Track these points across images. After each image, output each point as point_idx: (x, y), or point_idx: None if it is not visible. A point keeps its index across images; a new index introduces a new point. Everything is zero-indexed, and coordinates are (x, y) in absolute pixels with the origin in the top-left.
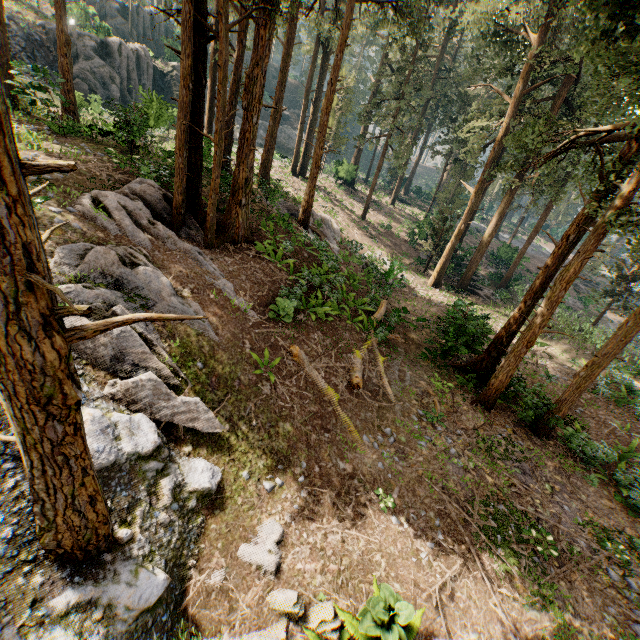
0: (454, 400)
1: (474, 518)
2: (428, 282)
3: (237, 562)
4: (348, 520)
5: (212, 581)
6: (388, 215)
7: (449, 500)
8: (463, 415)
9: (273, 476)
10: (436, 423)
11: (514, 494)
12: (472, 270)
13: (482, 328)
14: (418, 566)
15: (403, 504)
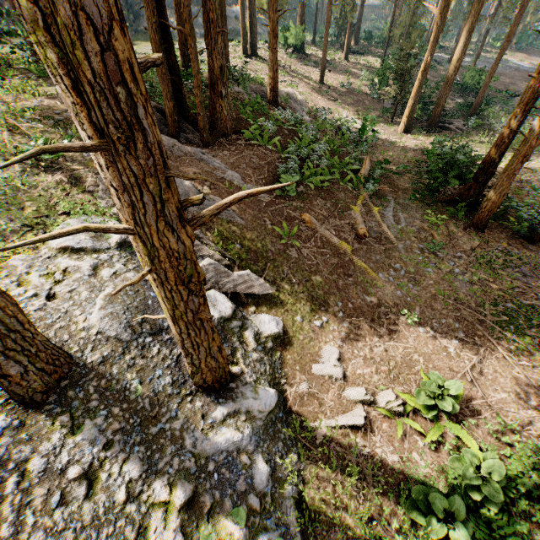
0: (448, 230)
1: (487, 317)
2: (398, 130)
3: (313, 376)
4: (385, 336)
5: (301, 390)
6: (344, 72)
7: (463, 308)
8: (459, 240)
9: (319, 316)
10: (437, 252)
11: (518, 293)
12: (441, 105)
13: (471, 156)
14: (449, 357)
15: (425, 317)
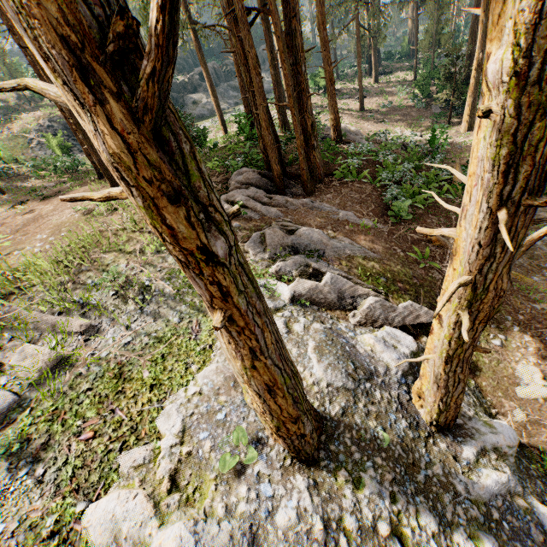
0: None
1: None
2: (461, 130)
3: (523, 401)
4: None
5: (518, 419)
6: (379, 94)
7: None
8: None
9: (494, 335)
10: None
11: None
12: None
13: None
14: None
15: None
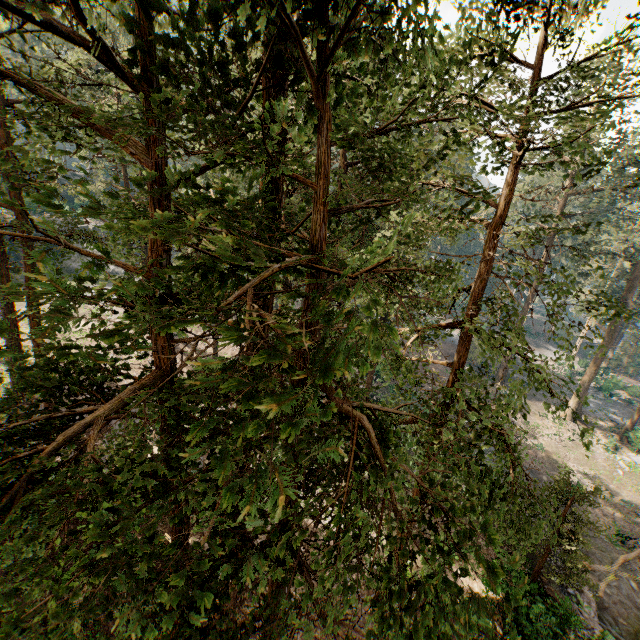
0: None
1: None
2: None
3: None
4: None
5: None
6: None
7: None
8: None
9: None
10: None
11: None
12: None
13: None
14: None
15: None
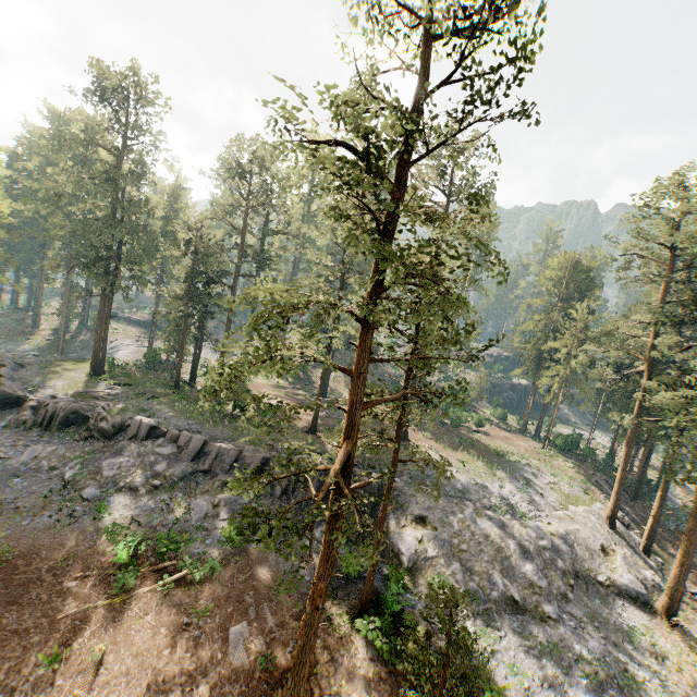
0: None
1: None
2: None
3: None
4: None
5: None
6: None
7: None
8: None
9: None
10: None
11: None
12: None
13: None
14: None
15: None
